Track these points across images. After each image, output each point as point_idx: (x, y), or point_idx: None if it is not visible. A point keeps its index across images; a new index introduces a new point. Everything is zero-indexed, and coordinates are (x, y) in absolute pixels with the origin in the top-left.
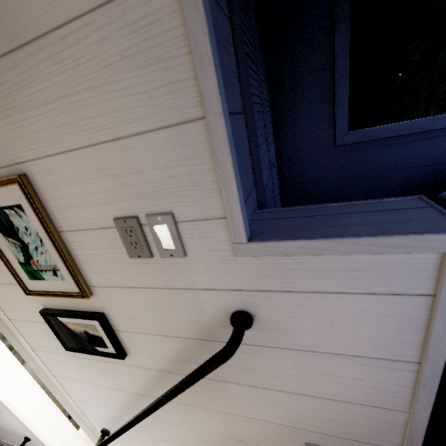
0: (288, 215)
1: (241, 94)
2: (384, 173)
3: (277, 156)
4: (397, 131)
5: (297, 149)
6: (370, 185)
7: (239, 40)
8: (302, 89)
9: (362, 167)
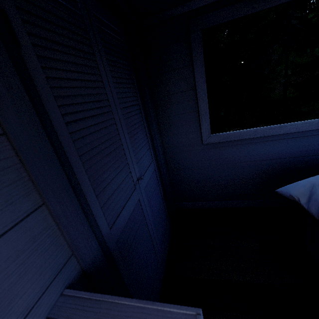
0: (80, 316)
1: (36, 189)
2: (240, 164)
3: (155, 156)
4: (246, 135)
5: (175, 145)
6: (231, 172)
7: (19, 149)
8: (175, 103)
9: (223, 159)
